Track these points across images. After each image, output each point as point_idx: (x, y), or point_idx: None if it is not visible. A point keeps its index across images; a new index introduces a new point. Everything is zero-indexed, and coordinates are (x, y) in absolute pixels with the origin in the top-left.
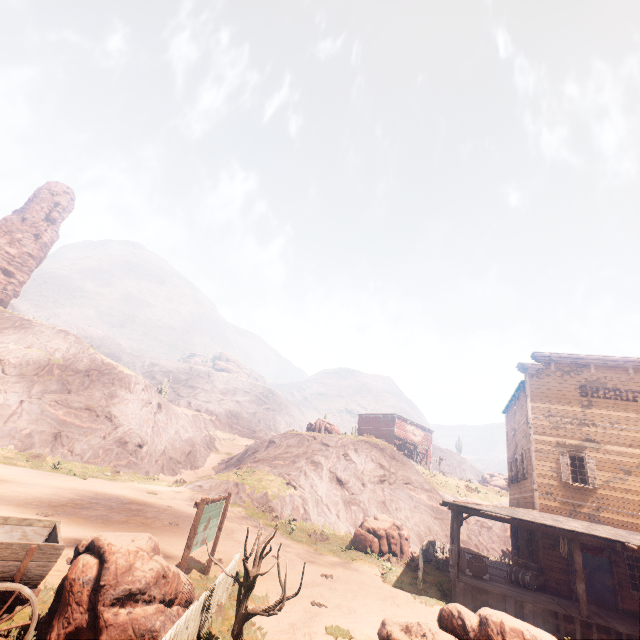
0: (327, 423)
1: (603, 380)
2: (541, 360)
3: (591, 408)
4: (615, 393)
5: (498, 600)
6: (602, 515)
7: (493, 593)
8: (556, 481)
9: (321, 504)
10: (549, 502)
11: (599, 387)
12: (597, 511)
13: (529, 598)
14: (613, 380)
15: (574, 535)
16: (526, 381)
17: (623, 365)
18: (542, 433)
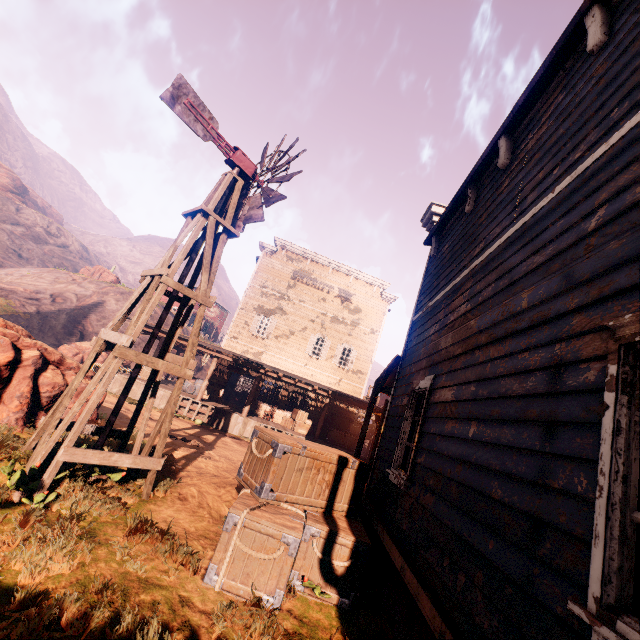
0: (106, 271)
1: (311, 272)
2: (278, 245)
3: (293, 288)
4: (314, 282)
5: (141, 387)
6: (263, 356)
7: (139, 383)
8: (245, 331)
9: (53, 331)
10: (233, 343)
11: (306, 276)
12: (261, 353)
13: (170, 390)
14: (317, 274)
15: (215, 352)
16: (260, 258)
17: (328, 265)
18: (252, 297)
